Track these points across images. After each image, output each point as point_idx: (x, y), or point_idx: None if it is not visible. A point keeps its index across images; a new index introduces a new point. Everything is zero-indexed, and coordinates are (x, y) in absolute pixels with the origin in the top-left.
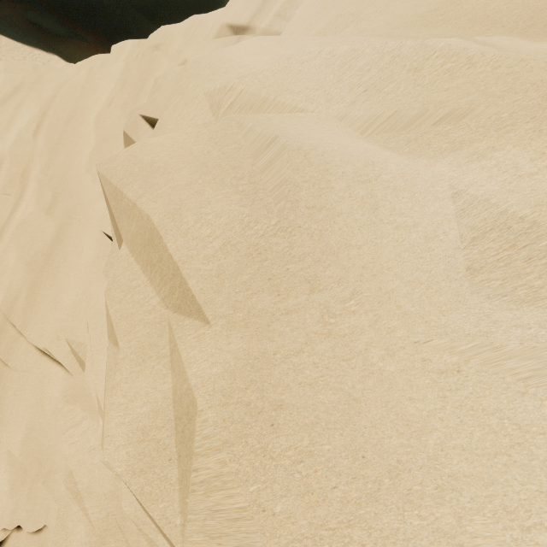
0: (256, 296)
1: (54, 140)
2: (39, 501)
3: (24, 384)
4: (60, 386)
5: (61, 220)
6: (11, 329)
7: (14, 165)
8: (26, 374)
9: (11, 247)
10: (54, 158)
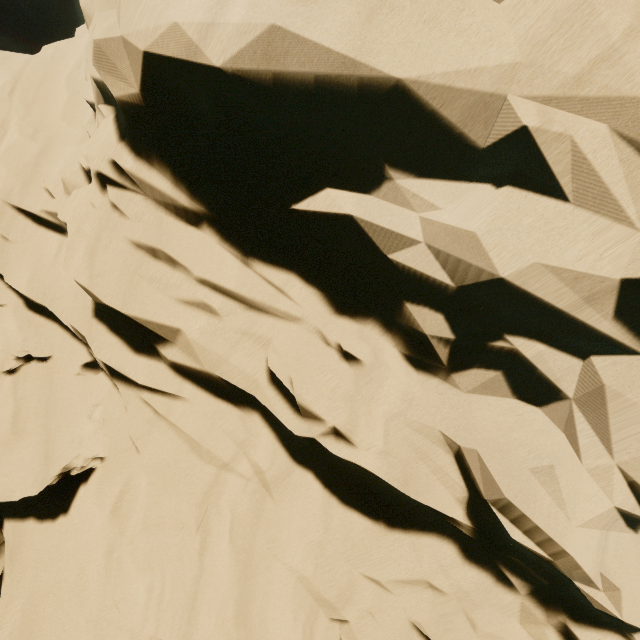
0: None
1: (28, 101)
2: (45, 337)
3: (24, 251)
4: (56, 245)
5: (44, 143)
6: (10, 211)
7: None
8: (26, 244)
9: (1, 166)
10: (30, 112)
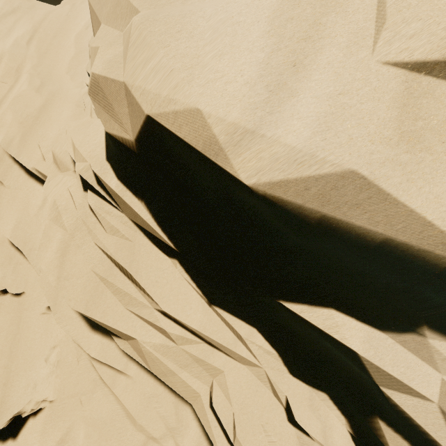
0: (160, 1)
1: (42, 50)
2: (21, 275)
3: (15, 197)
4: (41, 198)
5: (47, 97)
6: (7, 159)
7: (11, 61)
8: (17, 191)
9: (8, 111)
10: (42, 61)
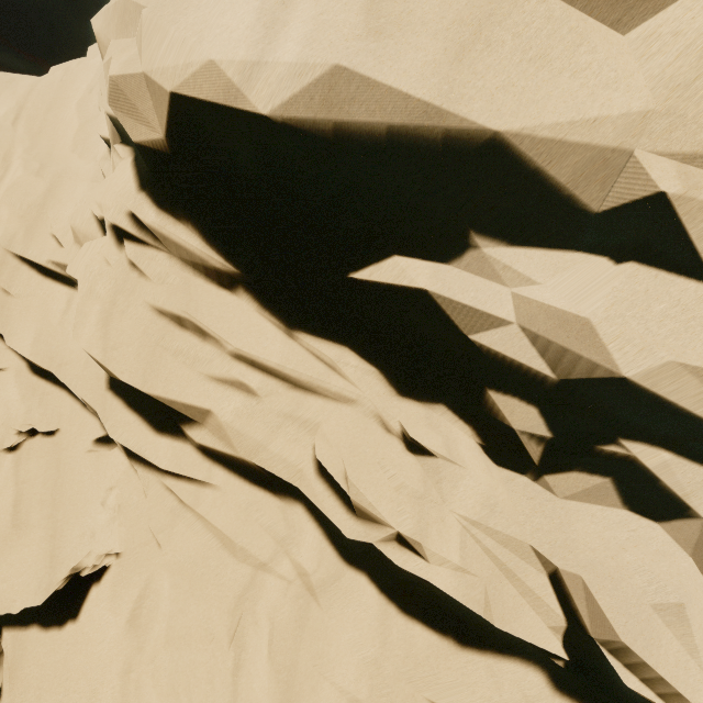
0: None
1: (34, 130)
2: (51, 407)
3: (28, 307)
4: (64, 300)
5: (51, 180)
6: (12, 261)
7: None
8: (30, 298)
9: (2, 207)
10: (36, 143)
